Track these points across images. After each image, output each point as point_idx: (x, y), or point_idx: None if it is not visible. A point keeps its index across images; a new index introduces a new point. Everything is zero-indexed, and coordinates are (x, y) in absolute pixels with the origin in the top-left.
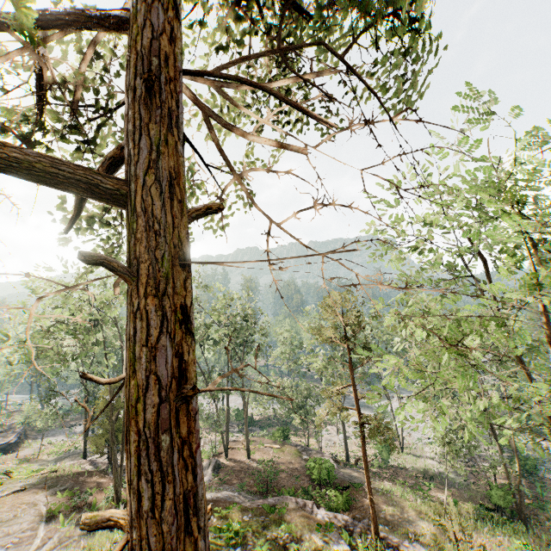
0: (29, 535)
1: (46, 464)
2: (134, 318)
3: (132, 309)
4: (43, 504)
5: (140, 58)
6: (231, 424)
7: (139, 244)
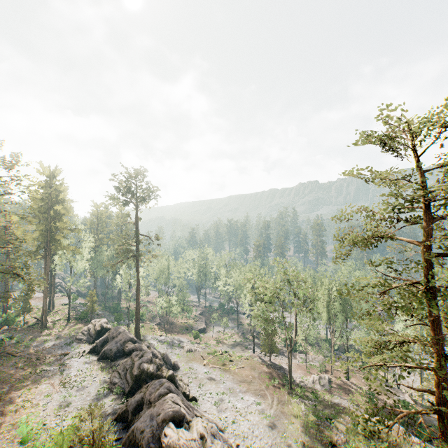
0: (264, 393)
1: (229, 347)
2: (443, 436)
3: (442, 434)
4: (258, 378)
5: (440, 388)
6: (320, 344)
7: (442, 424)
